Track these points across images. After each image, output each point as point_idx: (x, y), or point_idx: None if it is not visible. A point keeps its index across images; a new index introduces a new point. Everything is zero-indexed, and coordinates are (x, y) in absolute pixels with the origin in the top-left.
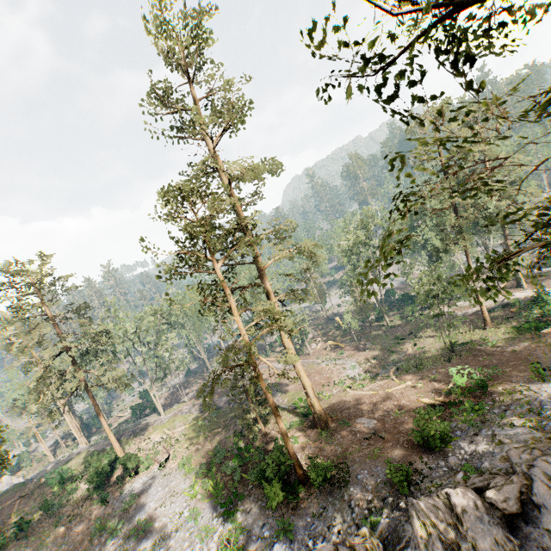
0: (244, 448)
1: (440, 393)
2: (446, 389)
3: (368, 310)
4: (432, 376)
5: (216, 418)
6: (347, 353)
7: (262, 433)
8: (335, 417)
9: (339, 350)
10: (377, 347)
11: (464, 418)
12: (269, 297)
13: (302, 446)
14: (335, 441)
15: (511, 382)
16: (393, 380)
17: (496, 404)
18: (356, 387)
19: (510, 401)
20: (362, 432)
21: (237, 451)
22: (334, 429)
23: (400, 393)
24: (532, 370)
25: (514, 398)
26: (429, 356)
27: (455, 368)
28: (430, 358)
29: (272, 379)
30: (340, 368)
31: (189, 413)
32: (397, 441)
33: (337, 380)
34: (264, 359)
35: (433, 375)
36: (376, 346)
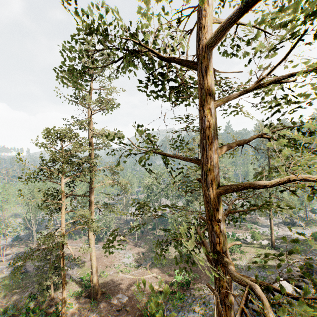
0: (32, 308)
1: (167, 283)
2: (171, 282)
3: (149, 222)
4: (167, 272)
5: (21, 280)
6: (129, 246)
7: (50, 297)
8: (105, 291)
9: (125, 244)
10: (147, 246)
11: (173, 303)
12: (90, 205)
13: (75, 311)
14: (98, 309)
15: (201, 283)
16: (147, 271)
17: (191, 295)
18: (125, 271)
19: (198, 295)
20: (117, 305)
21: (25, 310)
22: (101, 300)
23: (148, 280)
24: (211, 278)
25: (200, 293)
26: (170, 259)
27: (178, 270)
28: (171, 260)
29: (76, 255)
30: (121, 256)
31: (1, 272)
32: (135, 314)
33: (116, 264)
34: (69, 246)
35: (168, 271)
36: (146, 246)
